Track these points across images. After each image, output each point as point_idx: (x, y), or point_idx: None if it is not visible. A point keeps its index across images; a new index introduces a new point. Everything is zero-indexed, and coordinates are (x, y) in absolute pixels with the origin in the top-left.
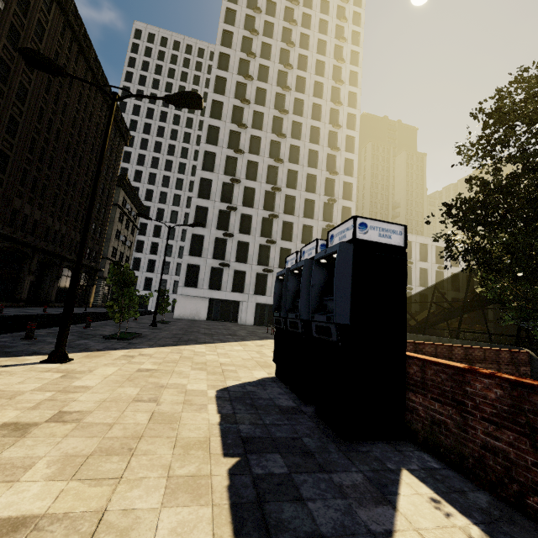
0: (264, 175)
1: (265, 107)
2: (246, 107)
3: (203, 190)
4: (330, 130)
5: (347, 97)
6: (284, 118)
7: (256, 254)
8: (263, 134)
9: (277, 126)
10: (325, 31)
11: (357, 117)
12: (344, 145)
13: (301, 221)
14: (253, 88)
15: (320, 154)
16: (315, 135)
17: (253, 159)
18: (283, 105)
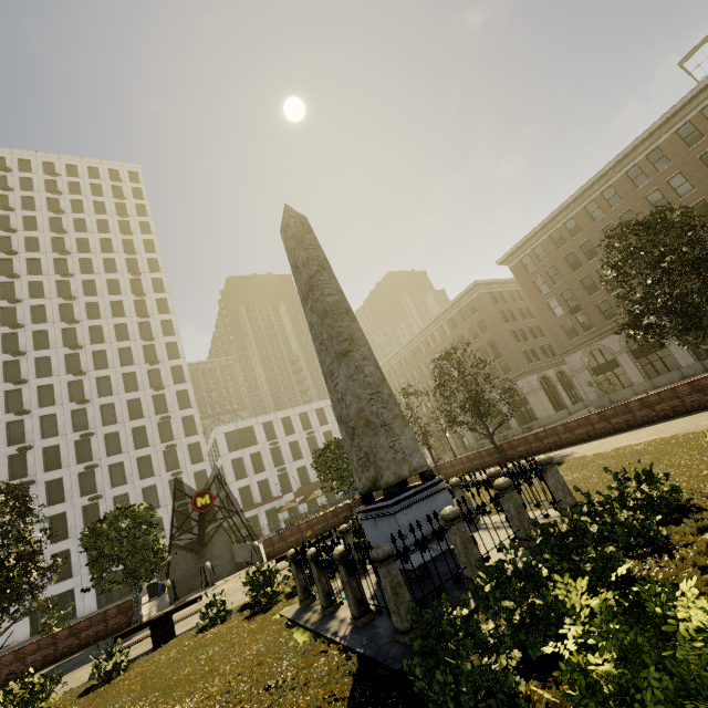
0: (68, 424)
1: (50, 349)
2: (23, 357)
3: None
4: (145, 345)
5: (156, 306)
6: (80, 352)
7: (80, 520)
8: (55, 380)
9: (74, 363)
10: (111, 248)
11: (174, 321)
12: (165, 354)
13: (133, 455)
14: (28, 334)
15: (139, 373)
16: (128, 356)
17: (48, 412)
18: (76, 338)
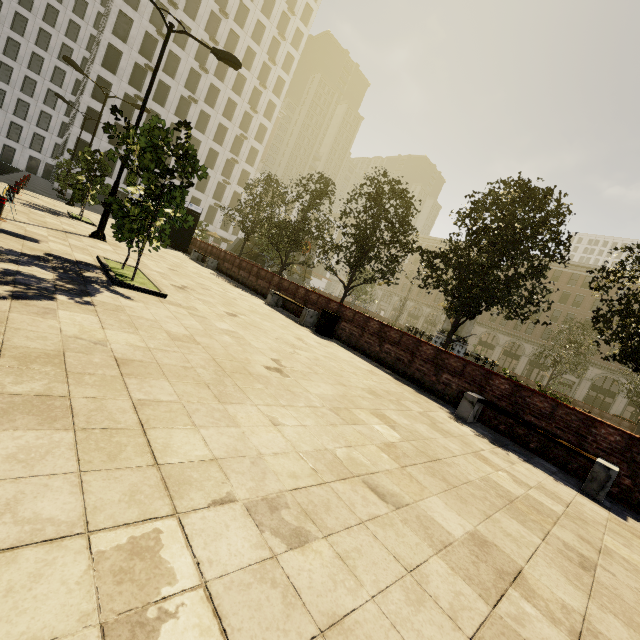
0: (184, 77)
1: None
2: None
3: (109, 59)
4: (266, 62)
5: (294, 34)
6: (223, 20)
7: None
8: (195, 27)
9: (213, 25)
10: None
11: (295, 61)
12: (273, 85)
13: (209, 143)
14: None
15: (248, 83)
16: (250, 59)
17: (176, 51)
18: (227, 2)
